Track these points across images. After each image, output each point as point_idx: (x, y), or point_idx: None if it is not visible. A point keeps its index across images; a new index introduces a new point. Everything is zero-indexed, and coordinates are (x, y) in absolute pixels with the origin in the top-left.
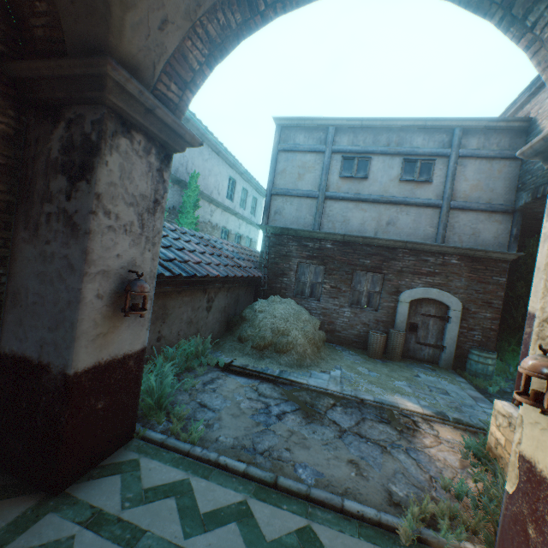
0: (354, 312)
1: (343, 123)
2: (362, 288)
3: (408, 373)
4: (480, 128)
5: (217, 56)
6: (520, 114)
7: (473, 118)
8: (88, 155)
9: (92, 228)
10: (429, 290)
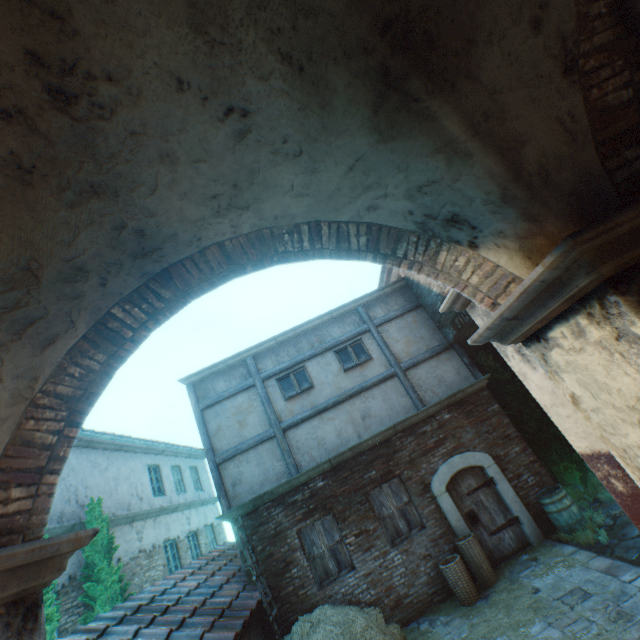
0: (403, 550)
1: (259, 349)
2: (389, 508)
3: (525, 595)
4: (375, 299)
5: (83, 407)
6: (392, 277)
7: (364, 295)
8: None
9: None
10: (452, 461)
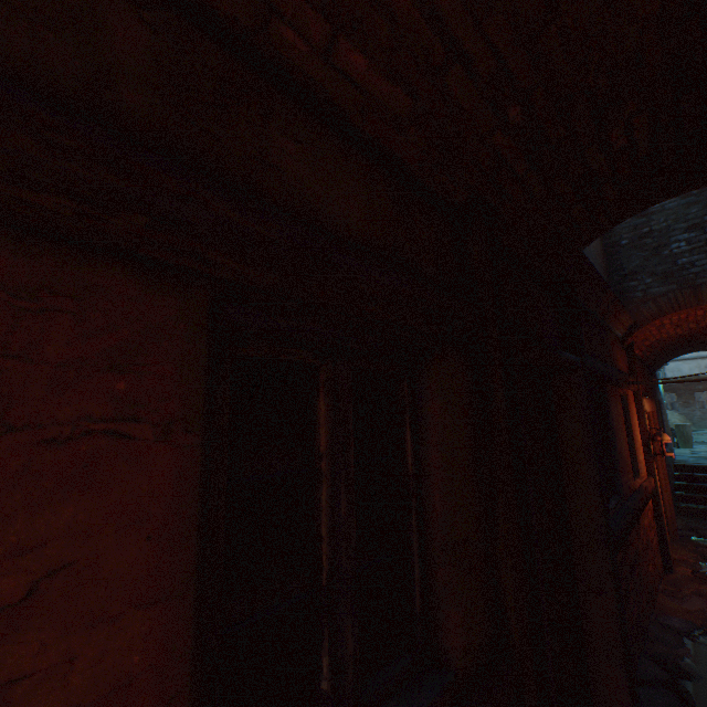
0: (701, 412)
1: None
2: (702, 400)
3: None
4: None
5: None
6: None
7: None
8: None
9: None
10: None
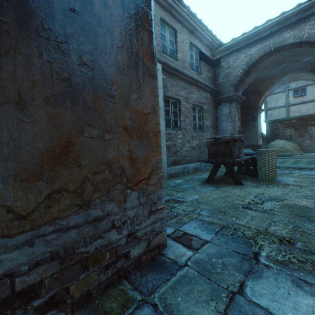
0: (310, 141)
1: None
2: (312, 132)
3: None
4: None
5: (267, 98)
6: None
7: None
8: (255, 118)
9: (258, 126)
10: None
